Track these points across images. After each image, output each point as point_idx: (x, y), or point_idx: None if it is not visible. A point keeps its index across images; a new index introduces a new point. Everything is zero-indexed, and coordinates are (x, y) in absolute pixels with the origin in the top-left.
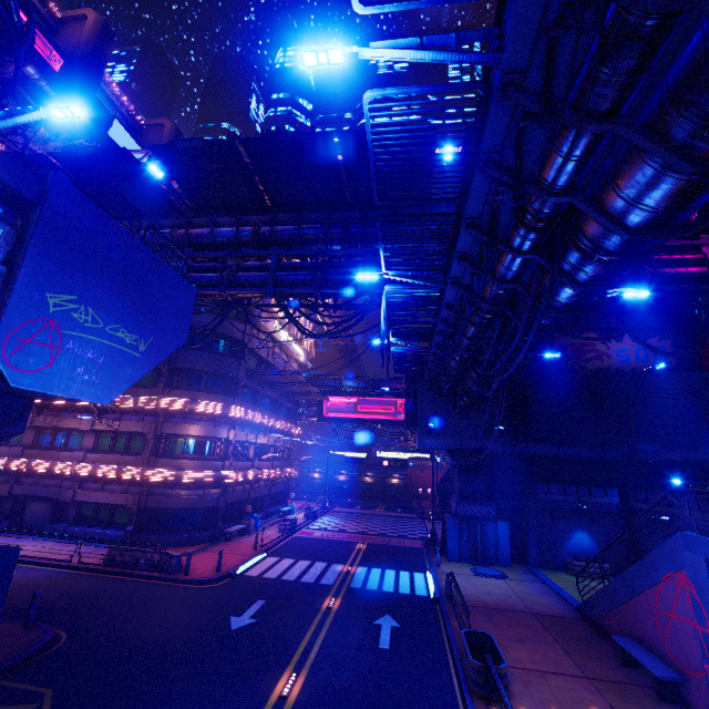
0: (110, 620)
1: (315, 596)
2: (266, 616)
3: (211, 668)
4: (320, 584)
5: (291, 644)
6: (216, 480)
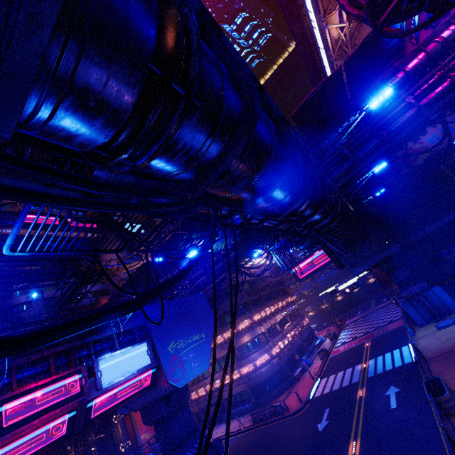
0: (270, 450)
1: (351, 393)
2: (332, 416)
3: (318, 454)
4: (352, 383)
5: (348, 426)
6: (271, 355)
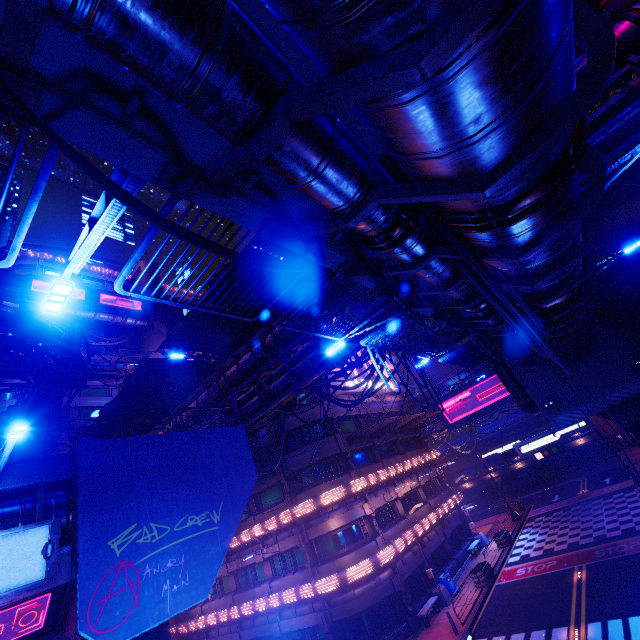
0: None
1: None
2: None
3: None
4: None
5: None
6: (377, 565)
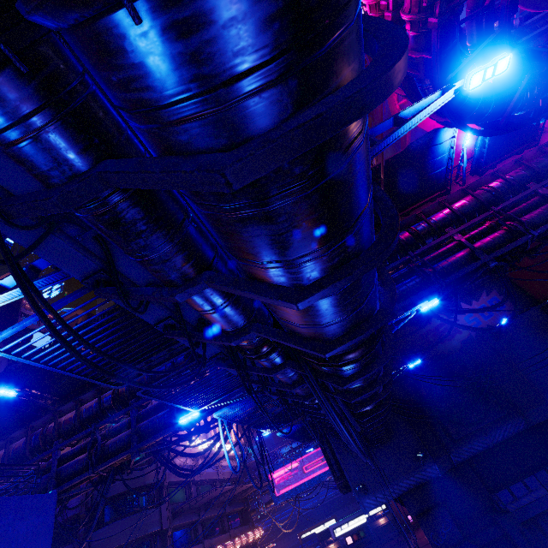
0: None
1: None
2: None
3: None
4: None
5: None
6: None
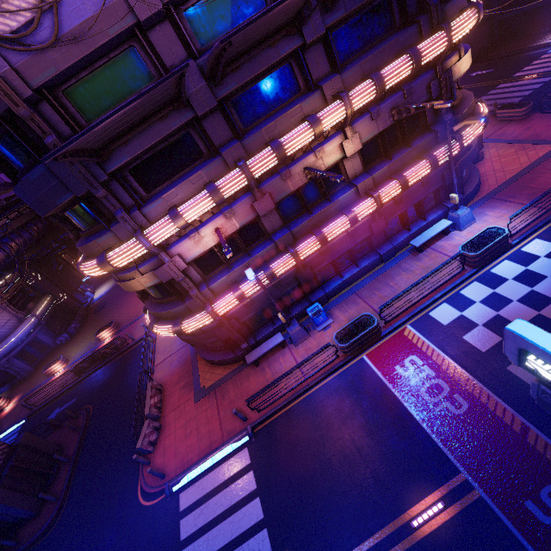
0: (75, 519)
1: None
2: None
3: None
4: None
5: None
6: (182, 335)
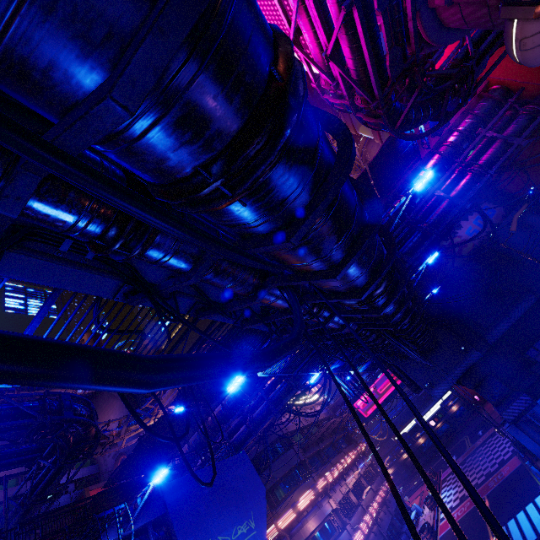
0: None
1: None
2: None
3: None
4: None
5: None
6: None
